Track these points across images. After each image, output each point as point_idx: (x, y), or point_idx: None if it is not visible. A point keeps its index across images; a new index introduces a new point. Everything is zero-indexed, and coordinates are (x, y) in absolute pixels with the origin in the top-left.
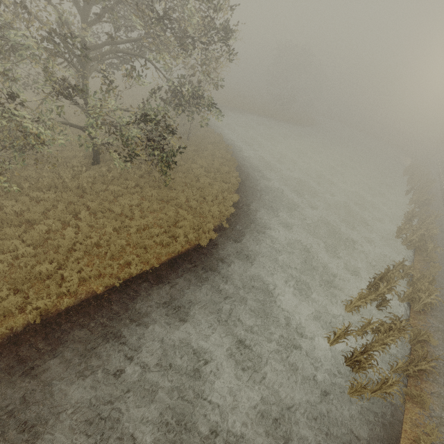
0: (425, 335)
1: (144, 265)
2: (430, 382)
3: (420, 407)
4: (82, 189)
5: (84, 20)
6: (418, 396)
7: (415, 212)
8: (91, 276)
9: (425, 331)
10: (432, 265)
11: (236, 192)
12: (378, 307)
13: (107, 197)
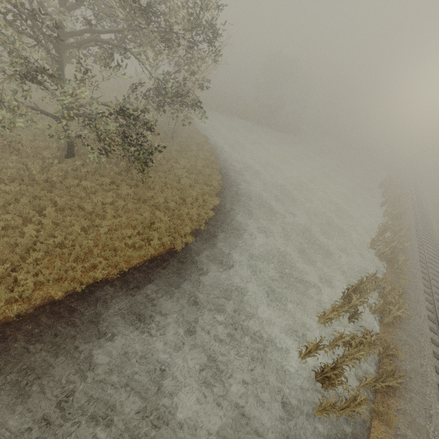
0: (394, 349)
1: (112, 269)
2: (397, 398)
3: (386, 425)
4: (51, 183)
5: (63, 4)
6: (385, 413)
7: (388, 224)
8: (49, 280)
9: (394, 346)
10: (402, 277)
11: (217, 195)
12: (350, 319)
13: (78, 193)
